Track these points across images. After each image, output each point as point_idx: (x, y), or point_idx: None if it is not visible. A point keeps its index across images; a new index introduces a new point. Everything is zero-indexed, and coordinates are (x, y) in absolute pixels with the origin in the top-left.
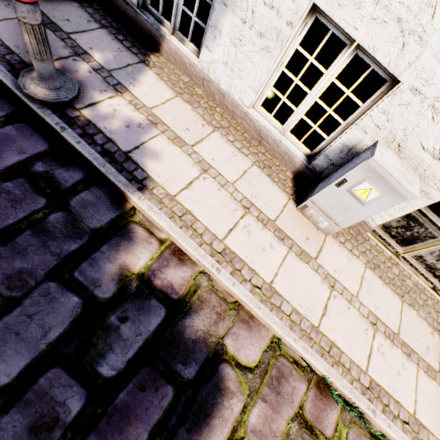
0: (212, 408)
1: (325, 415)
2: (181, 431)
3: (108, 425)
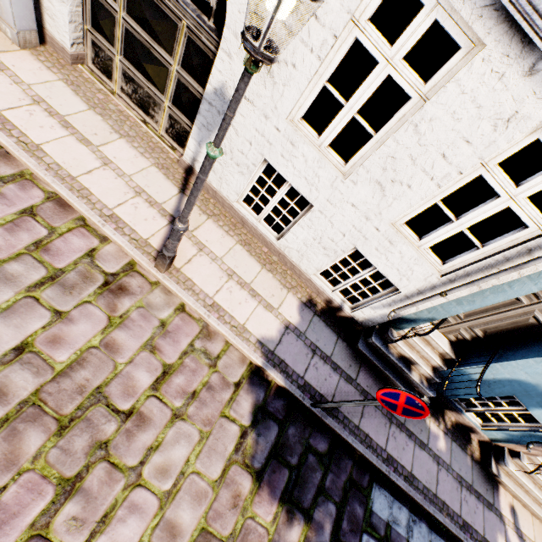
0: None
1: None
2: None
3: None
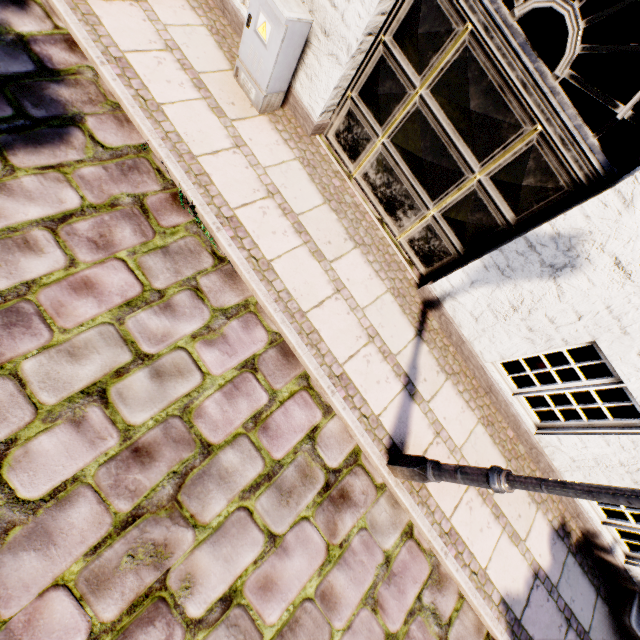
0: (47, 143)
1: (168, 214)
2: (7, 137)
3: None
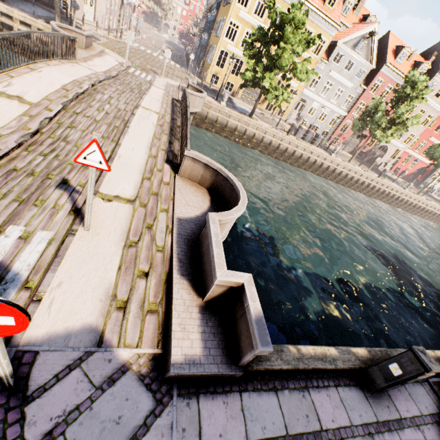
0: None
1: None
2: None
3: None
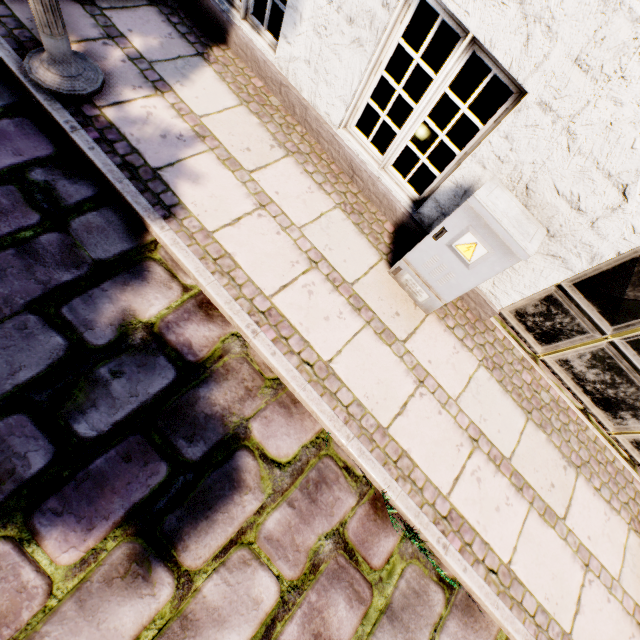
0: (216, 499)
1: (376, 541)
2: (170, 518)
3: (76, 492)
